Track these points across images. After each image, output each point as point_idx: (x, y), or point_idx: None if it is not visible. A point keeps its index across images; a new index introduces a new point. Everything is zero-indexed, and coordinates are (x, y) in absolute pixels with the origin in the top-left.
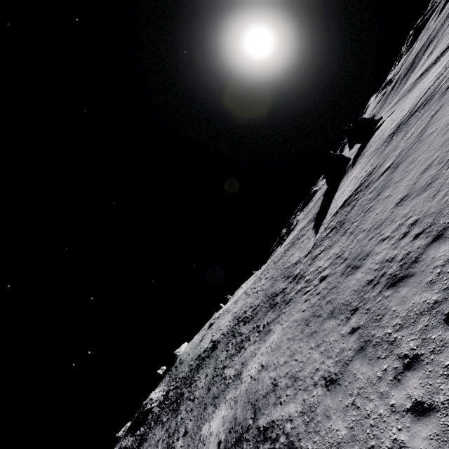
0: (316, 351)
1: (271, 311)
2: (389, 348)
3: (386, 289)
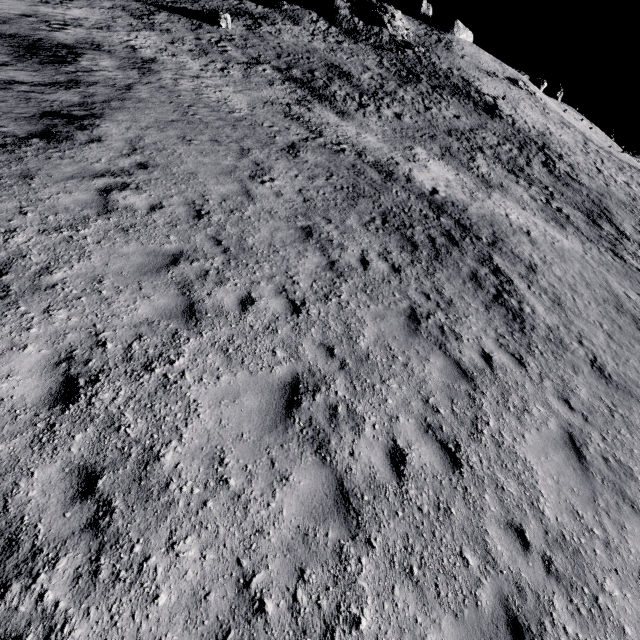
0: (604, 336)
1: (585, 219)
2: None
3: None
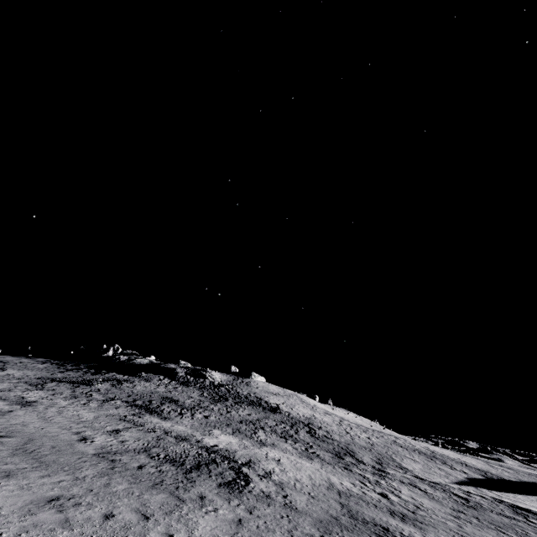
0: (308, 497)
1: (331, 455)
2: (327, 533)
3: (379, 536)
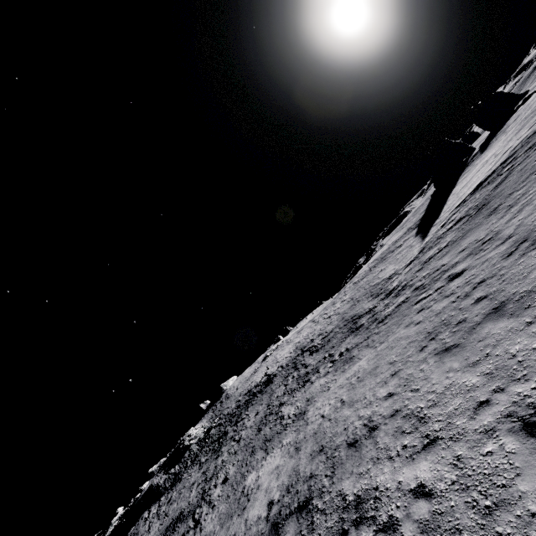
0: (469, 373)
1: (353, 336)
2: None
3: None
